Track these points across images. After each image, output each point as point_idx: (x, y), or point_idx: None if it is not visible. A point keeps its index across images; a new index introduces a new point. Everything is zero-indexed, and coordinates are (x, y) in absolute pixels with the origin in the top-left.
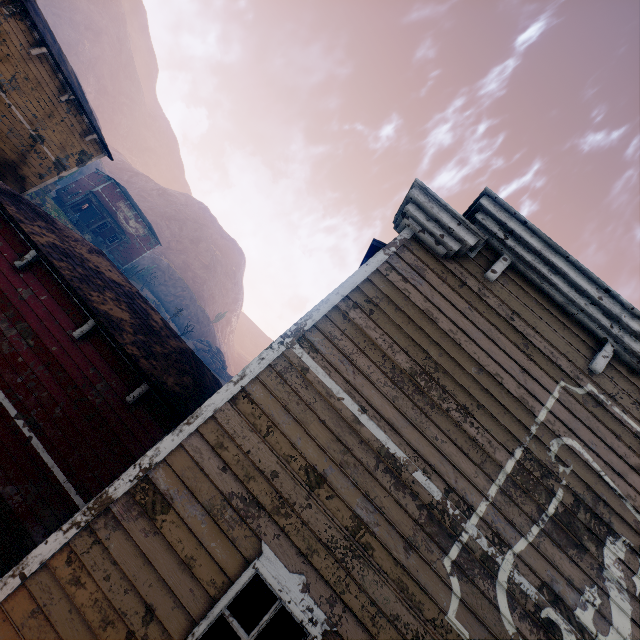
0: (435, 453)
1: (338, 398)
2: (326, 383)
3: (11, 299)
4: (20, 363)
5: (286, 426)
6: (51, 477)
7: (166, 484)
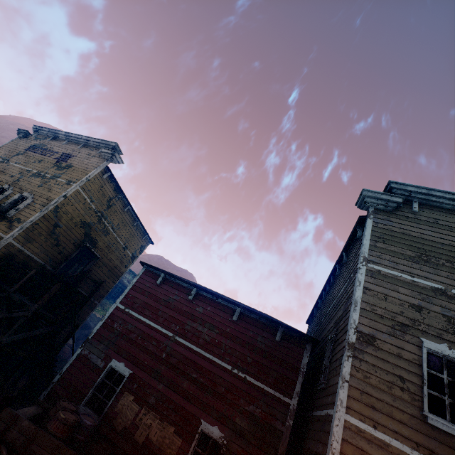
0: (452, 281)
1: (399, 276)
2: (390, 272)
3: (196, 315)
4: (217, 343)
5: (390, 293)
6: (266, 393)
7: (366, 331)
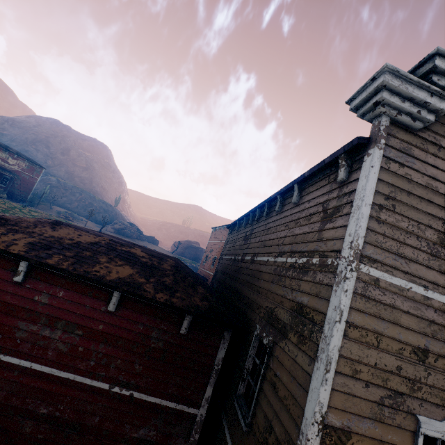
0: None
1: (407, 289)
2: (395, 283)
3: (35, 309)
4: (83, 351)
5: (387, 330)
6: (164, 408)
7: (338, 421)
